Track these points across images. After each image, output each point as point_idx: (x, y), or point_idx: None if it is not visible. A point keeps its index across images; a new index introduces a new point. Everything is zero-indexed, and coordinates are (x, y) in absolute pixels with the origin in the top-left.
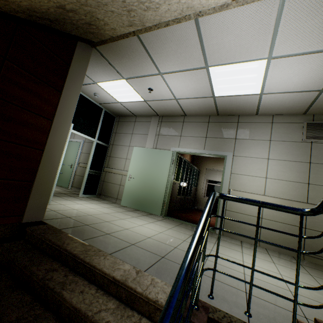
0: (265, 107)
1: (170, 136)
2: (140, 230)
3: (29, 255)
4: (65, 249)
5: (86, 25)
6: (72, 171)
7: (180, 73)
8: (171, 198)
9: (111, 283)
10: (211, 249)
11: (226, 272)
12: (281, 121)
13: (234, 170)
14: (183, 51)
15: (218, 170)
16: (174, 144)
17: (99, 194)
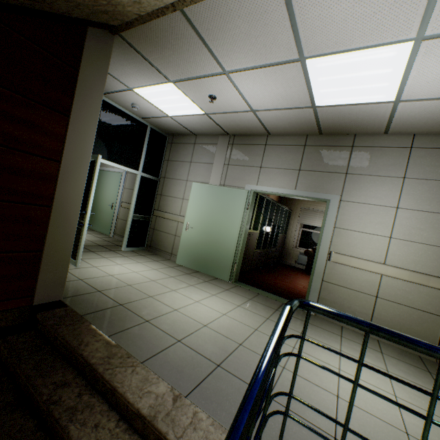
0: (402, 122)
1: (246, 166)
2: (194, 311)
3: (37, 357)
4: (81, 355)
5: (90, 1)
6: (113, 213)
7: (258, 70)
8: (246, 254)
9: (136, 416)
10: (294, 346)
11: (310, 394)
12: (428, 146)
13: (341, 223)
14: (260, 33)
15: (319, 211)
16: (251, 180)
17: (149, 246)
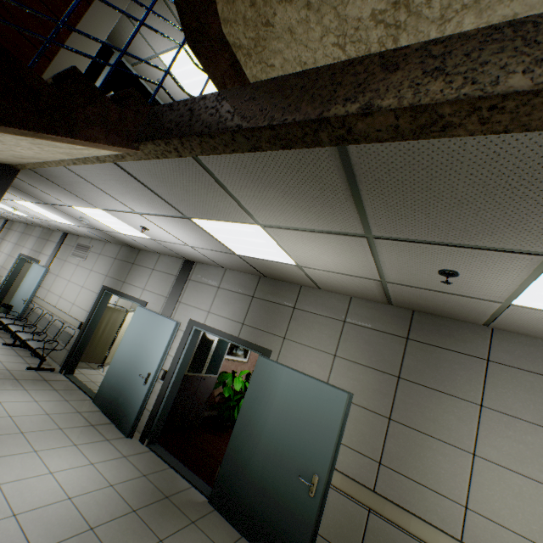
0: None
1: None
2: None
3: None
4: None
5: None
6: None
7: None
8: None
9: None
10: None
11: None
12: None
13: None
14: None
15: None
16: None
17: None
